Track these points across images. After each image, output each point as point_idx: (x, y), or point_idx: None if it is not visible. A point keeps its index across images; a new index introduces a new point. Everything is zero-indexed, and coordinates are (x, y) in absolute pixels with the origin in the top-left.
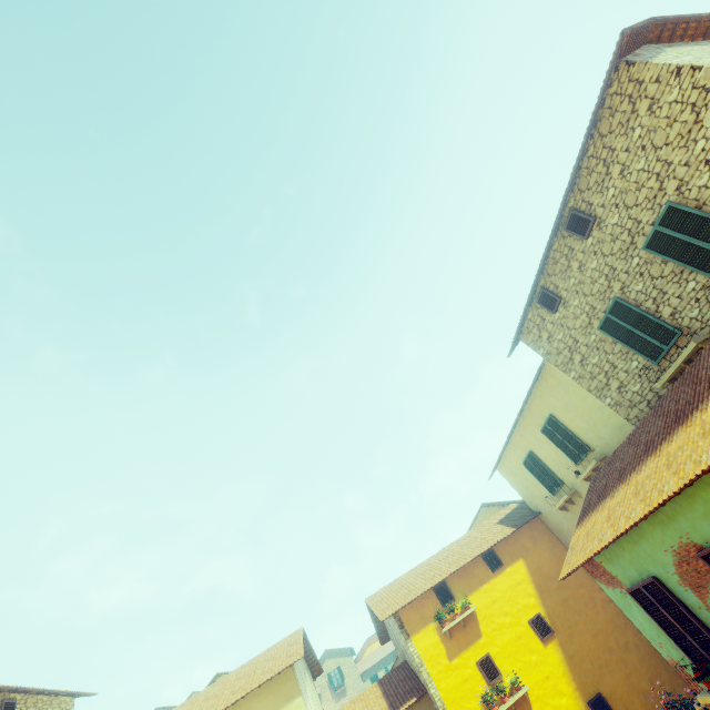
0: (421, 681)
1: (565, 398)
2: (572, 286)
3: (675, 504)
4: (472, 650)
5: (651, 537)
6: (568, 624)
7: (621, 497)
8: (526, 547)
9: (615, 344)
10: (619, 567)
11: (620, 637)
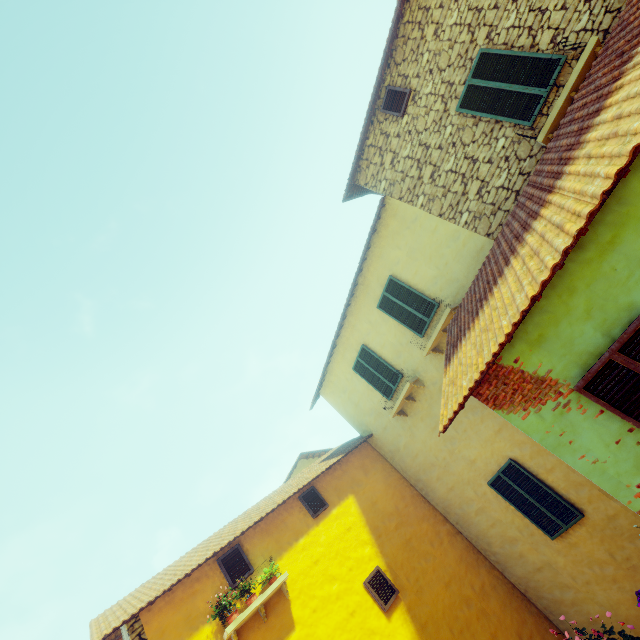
0: None
1: (409, 243)
2: (426, 66)
3: None
4: None
5: None
6: (415, 575)
7: (552, 211)
8: (356, 479)
9: (476, 126)
10: (558, 345)
11: (475, 579)
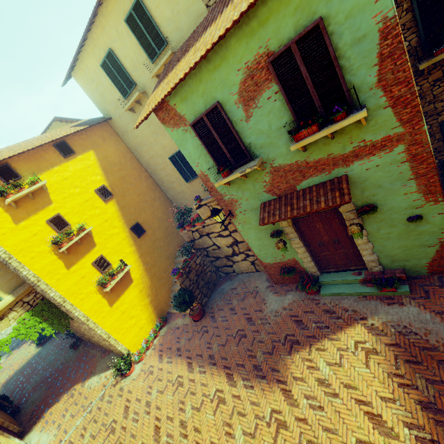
0: None
1: None
2: None
3: (275, 1)
4: (42, 214)
5: (233, 57)
6: (123, 190)
7: (212, 30)
8: (97, 143)
9: None
10: (190, 104)
11: (152, 194)
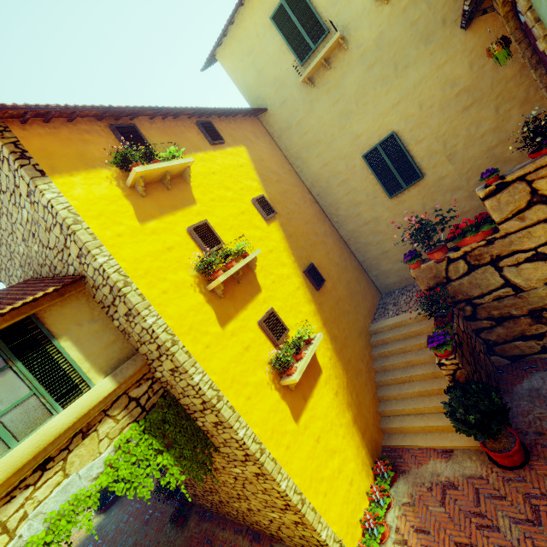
0: (67, 275)
1: None
2: None
3: None
4: (180, 215)
5: None
6: (287, 211)
7: None
8: (248, 138)
9: None
10: None
11: (322, 227)
